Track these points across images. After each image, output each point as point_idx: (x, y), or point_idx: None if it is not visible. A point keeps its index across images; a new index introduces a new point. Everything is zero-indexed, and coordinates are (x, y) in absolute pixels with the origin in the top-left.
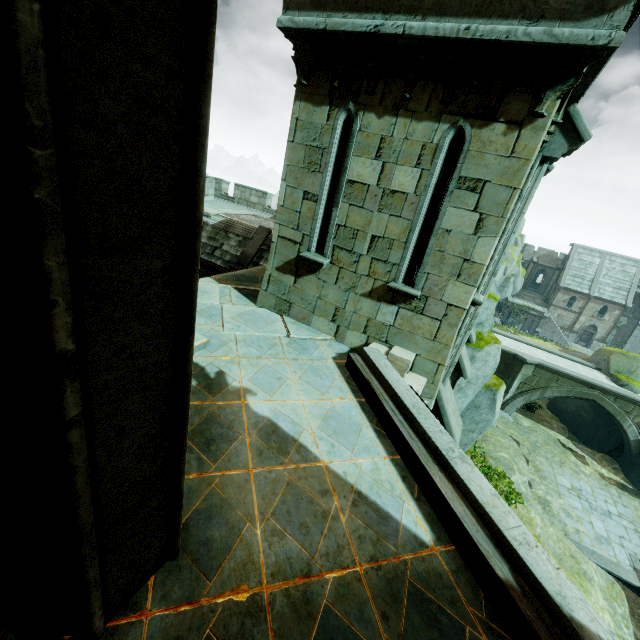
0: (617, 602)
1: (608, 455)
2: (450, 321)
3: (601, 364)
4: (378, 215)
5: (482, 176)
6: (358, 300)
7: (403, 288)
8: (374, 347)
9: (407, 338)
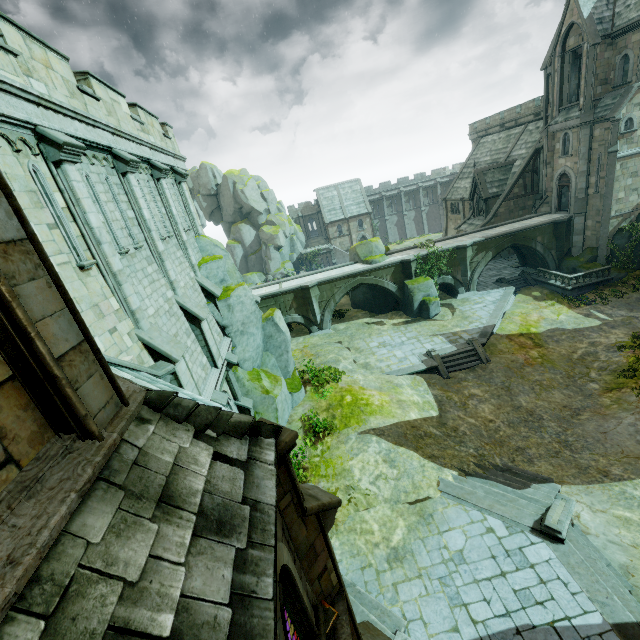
0: (420, 386)
1: (395, 310)
2: None
3: (356, 258)
4: None
5: None
6: None
7: None
8: None
9: None
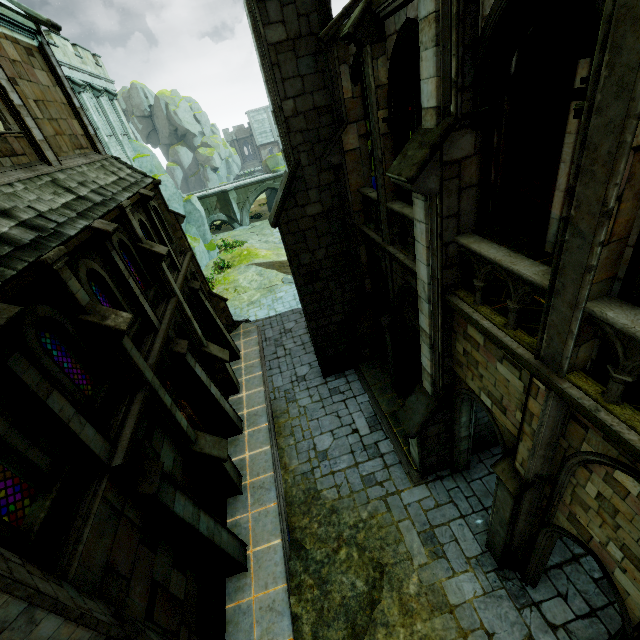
0: None
1: None
2: None
3: (267, 170)
4: None
5: None
6: None
7: None
8: None
9: None
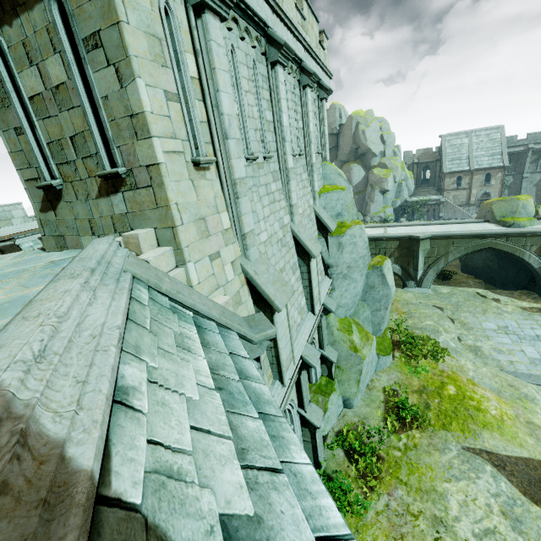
0: None
1: (525, 290)
2: (157, 182)
3: (487, 216)
4: (62, 116)
5: (94, 28)
6: (97, 204)
7: (107, 171)
8: (118, 238)
9: (141, 217)
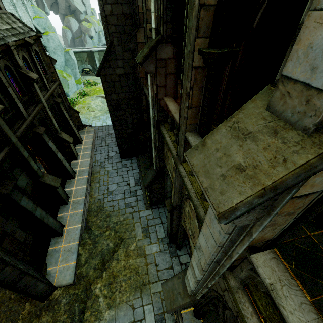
0: None
1: None
2: None
3: None
4: None
5: None
6: None
7: None
8: None
9: None
